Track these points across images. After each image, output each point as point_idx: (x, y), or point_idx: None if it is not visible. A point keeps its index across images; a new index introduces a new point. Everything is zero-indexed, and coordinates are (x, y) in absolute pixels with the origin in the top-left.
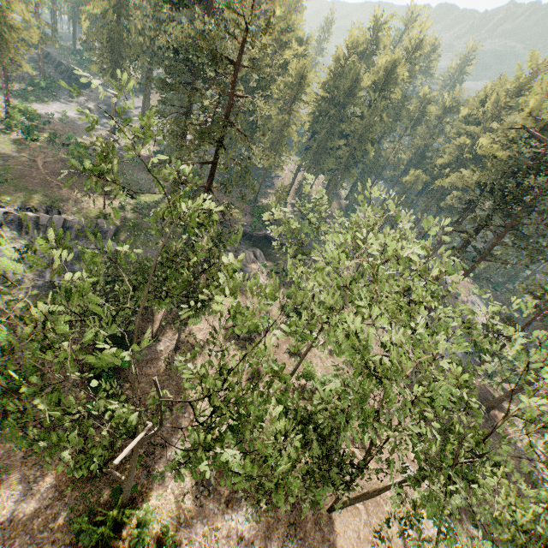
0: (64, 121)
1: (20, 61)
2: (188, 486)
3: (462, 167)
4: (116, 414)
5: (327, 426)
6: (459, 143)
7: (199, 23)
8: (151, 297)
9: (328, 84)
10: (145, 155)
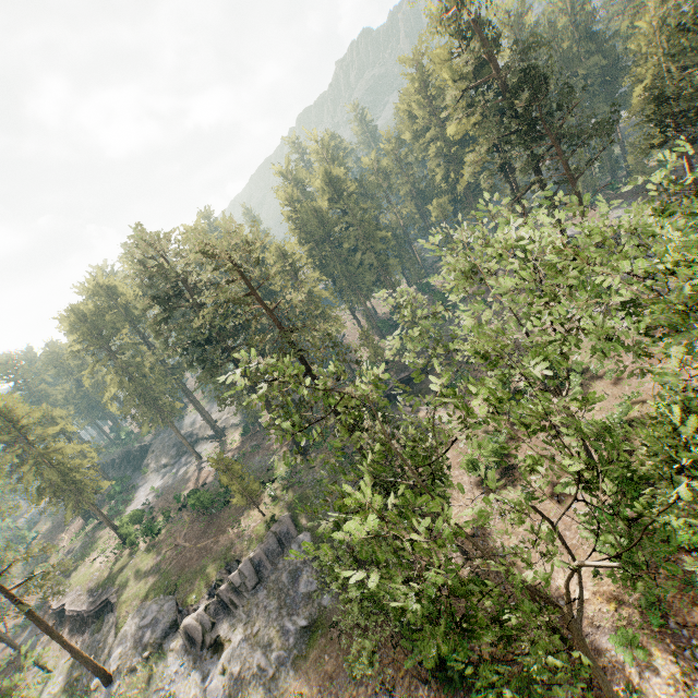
0: (160, 494)
1: (98, 485)
2: (672, 668)
3: (458, 161)
4: (540, 578)
5: (693, 402)
6: (433, 153)
7: (209, 298)
8: (416, 492)
9: (302, 238)
10: (238, 445)
